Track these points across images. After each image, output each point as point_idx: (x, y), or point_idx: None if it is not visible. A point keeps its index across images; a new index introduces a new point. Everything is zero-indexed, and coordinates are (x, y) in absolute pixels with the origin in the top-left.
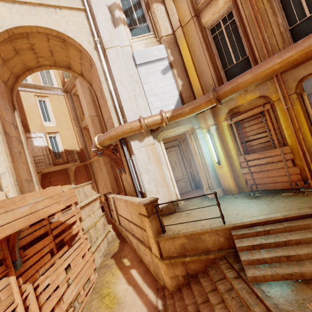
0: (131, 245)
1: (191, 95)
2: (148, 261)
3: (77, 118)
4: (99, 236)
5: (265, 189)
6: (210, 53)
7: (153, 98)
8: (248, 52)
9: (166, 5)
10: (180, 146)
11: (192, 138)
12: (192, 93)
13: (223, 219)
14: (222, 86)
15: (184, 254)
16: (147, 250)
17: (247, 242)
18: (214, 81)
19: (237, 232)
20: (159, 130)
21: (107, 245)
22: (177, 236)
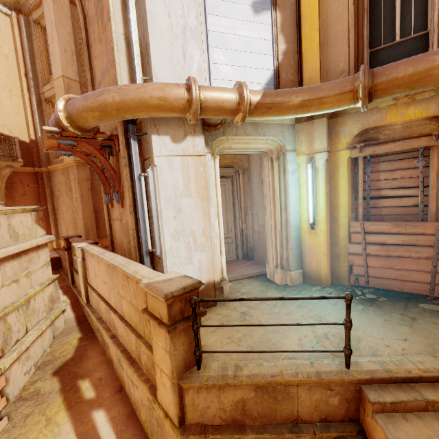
0: (105, 350)
1: (295, 81)
2: (138, 399)
3: (34, 74)
4: (33, 325)
5: (383, 288)
6: (357, 3)
7: (223, 56)
8: (436, 21)
9: None
10: (234, 181)
11: (276, 167)
12: (299, 78)
13: (349, 357)
14: (390, 64)
15: (238, 422)
16: (143, 389)
17: (411, 429)
18: (349, 64)
19: (378, 393)
20: (218, 131)
21: (50, 343)
22: (234, 383)
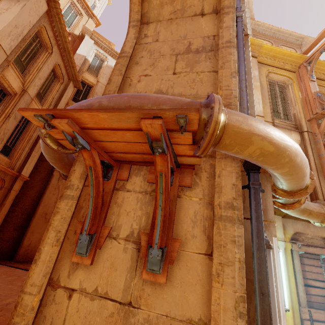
0: None
1: None
2: None
3: None
4: None
5: None
6: None
7: None
8: None
9: (254, 92)
10: None
11: None
12: None
13: None
14: None
15: None
16: None
17: None
18: None
19: None
20: None
21: None
22: None
